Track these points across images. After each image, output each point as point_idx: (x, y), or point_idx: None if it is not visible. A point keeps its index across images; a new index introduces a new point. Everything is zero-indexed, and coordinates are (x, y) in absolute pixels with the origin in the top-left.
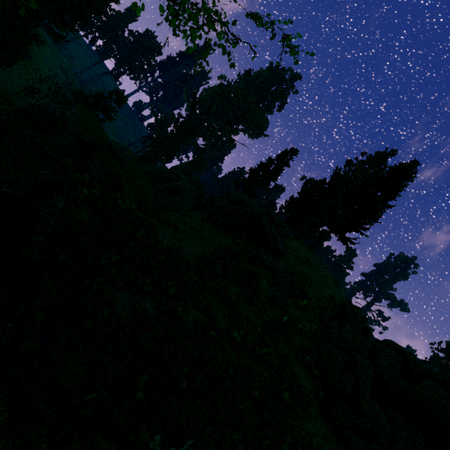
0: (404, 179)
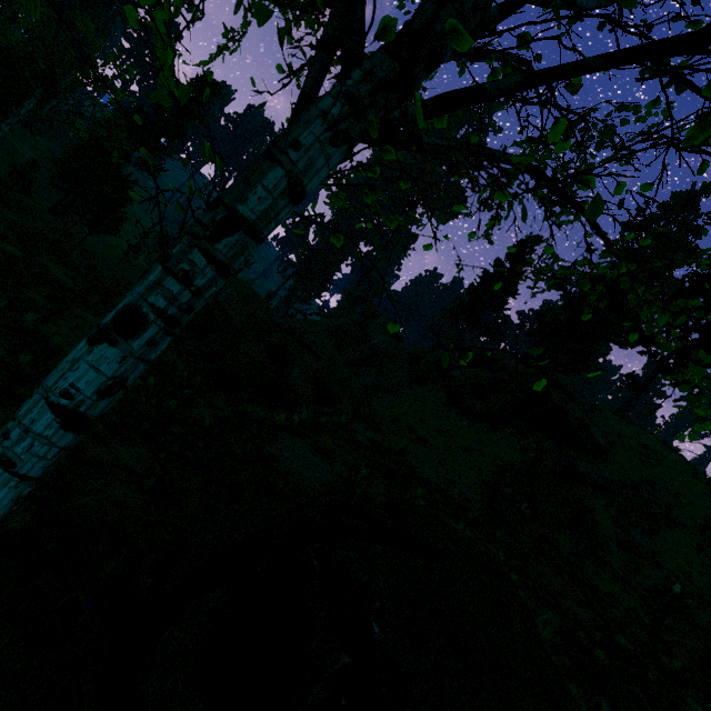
0: None
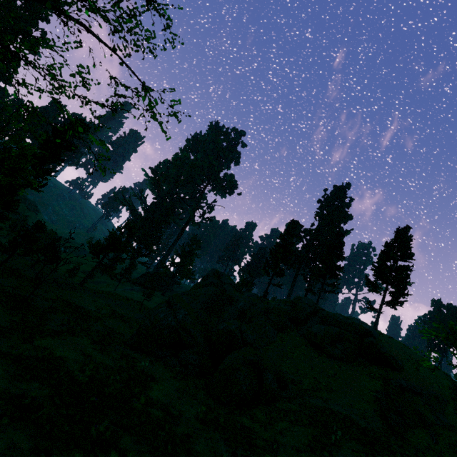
0: (409, 244)
